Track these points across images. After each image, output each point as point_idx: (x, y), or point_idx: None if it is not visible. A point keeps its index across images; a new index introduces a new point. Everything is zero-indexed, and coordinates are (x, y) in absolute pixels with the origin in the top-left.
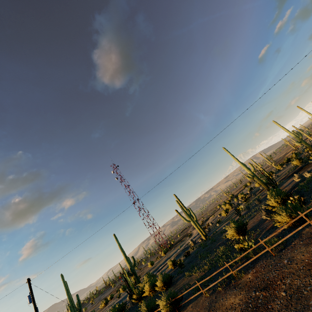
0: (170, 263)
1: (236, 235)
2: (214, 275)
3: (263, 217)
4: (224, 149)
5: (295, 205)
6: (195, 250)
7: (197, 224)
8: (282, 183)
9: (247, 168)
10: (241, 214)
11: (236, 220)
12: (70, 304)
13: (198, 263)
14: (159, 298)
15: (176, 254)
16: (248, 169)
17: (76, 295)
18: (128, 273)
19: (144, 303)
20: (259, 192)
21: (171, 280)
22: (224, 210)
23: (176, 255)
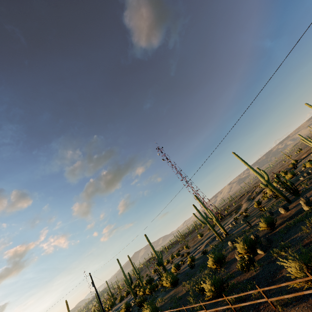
0: (189, 258)
1: (215, 266)
2: (183, 301)
3: (236, 256)
4: (234, 154)
5: (220, 281)
6: (211, 249)
7: (217, 224)
8: (307, 191)
9: (260, 176)
10: (256, 221)
11: (248, 228)
12: (125, 278)
13: (197, 272)
14: (168, 293)
15: (208, 241)
16: (261, 177)
17: (128, 273)
18: (157, 264)
19: (146, 303)
20: (296, 185)
21: (177, 282)
22: (256, 202)
23: (206, 243)
